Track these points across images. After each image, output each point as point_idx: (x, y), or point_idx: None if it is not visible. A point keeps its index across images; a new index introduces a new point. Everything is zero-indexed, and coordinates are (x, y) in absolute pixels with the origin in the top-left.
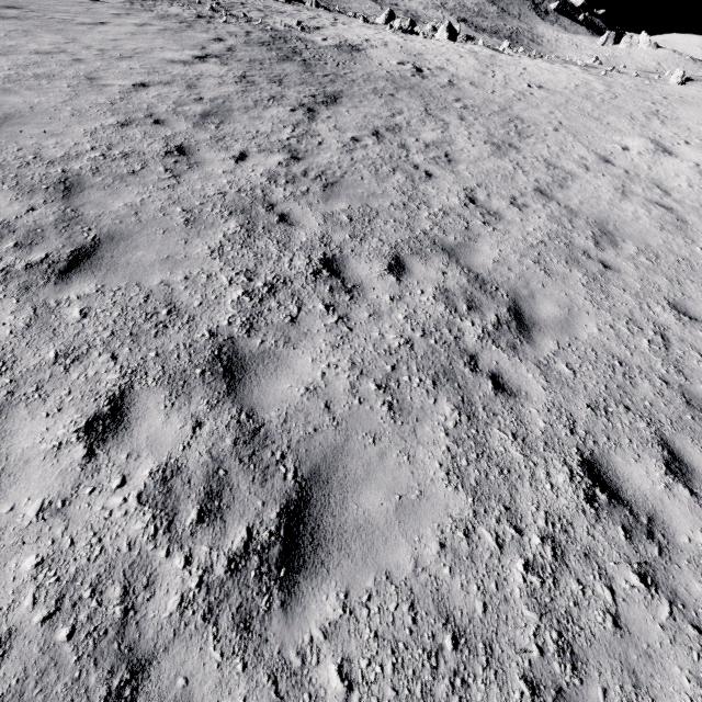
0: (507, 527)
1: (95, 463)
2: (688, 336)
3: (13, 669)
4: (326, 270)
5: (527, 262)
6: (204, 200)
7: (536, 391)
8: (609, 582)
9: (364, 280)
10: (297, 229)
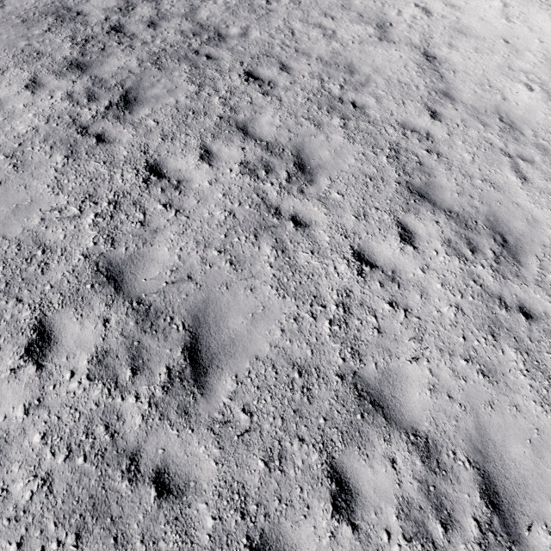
0: (213, 91)
1: (37, 95)
2: (305, 30)
3: (43, 132)
4: (113, 31)
5: (225, 15)
6: (26, 11)
7: (227, 57)
8: (250, 97)
9: (136, 32)
10: (90, 17)
